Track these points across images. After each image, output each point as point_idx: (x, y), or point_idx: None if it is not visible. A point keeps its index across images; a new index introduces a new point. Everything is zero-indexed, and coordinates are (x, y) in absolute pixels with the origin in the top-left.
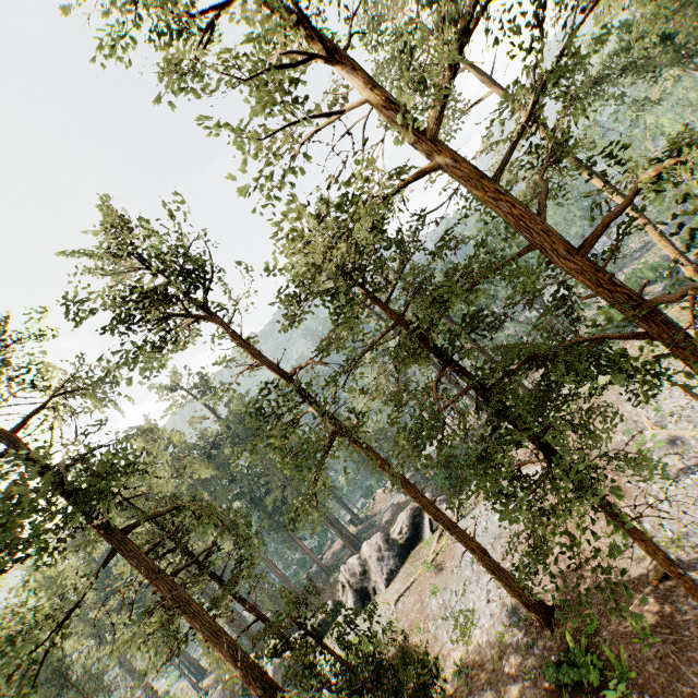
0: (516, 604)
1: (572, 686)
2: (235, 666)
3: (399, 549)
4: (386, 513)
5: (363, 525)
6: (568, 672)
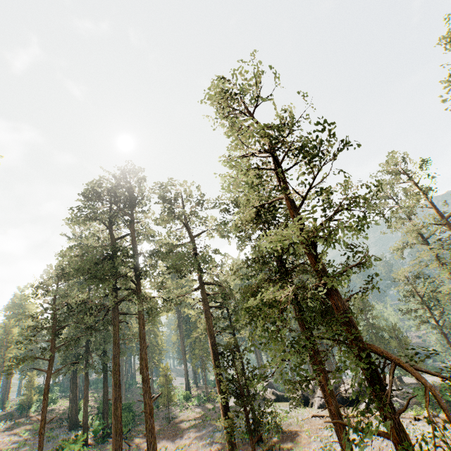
0: None
1: None
2: (212, 349)
3: (340, 398)
4: None
5: None
6: None
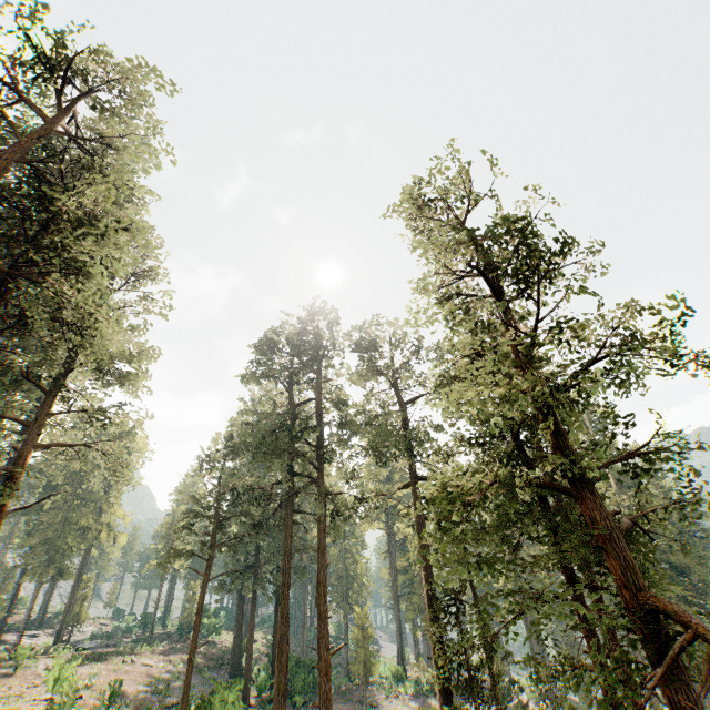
0: None
1: None
2: (426, 591)
3: None
4: None
5: None
6: None
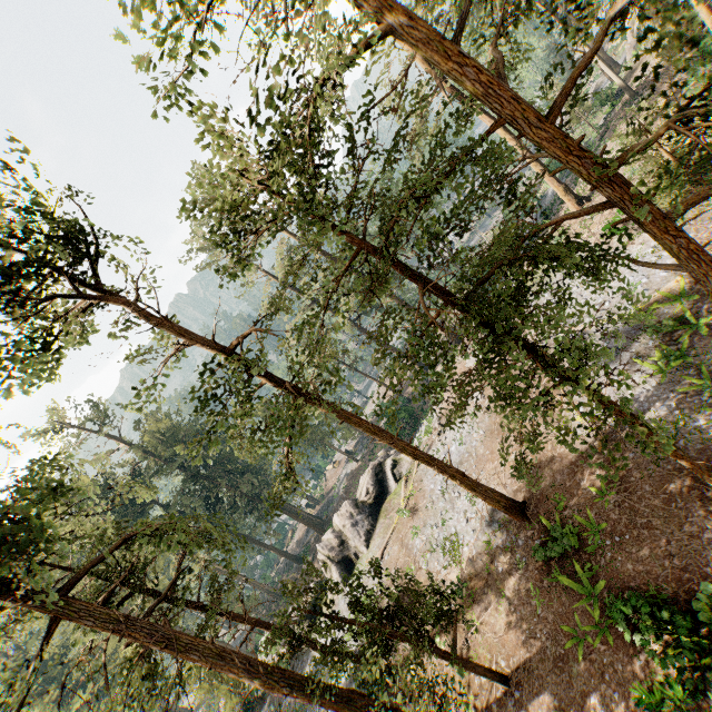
0: (492, 513)
1: (558, 558)
2: (251, 679)
3: (370, 508)
4: (342, 484)
5: (321, 504)
6: (554, 547)
